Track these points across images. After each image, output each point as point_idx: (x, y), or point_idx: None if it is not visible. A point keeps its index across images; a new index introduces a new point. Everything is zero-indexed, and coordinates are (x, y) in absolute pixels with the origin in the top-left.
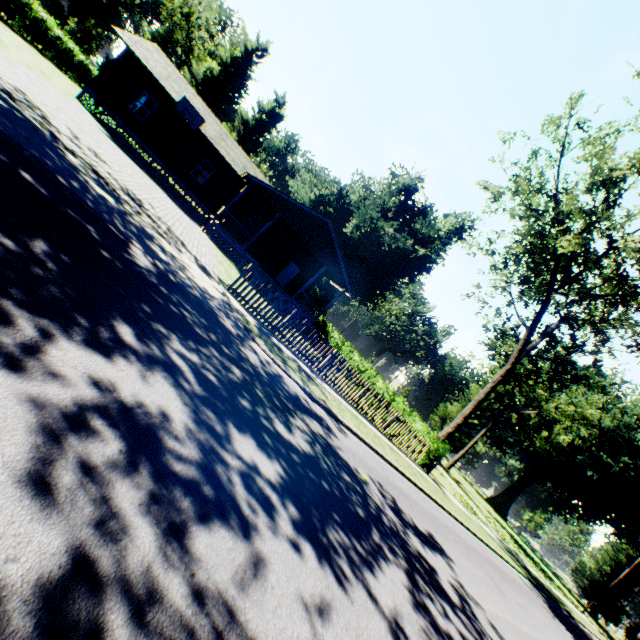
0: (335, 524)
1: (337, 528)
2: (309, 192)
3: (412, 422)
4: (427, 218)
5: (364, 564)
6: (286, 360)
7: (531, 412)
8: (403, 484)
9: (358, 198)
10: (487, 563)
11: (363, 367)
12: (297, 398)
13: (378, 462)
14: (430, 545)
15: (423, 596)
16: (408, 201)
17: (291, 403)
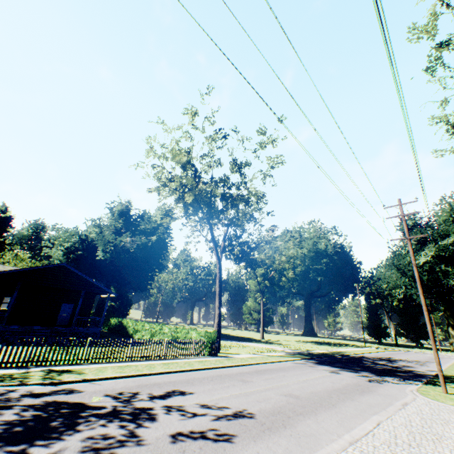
0: (10, 443)
1: (11, 444)
2: (58, 251)
3: (191, 335)
4: (145, 219)
5: (35, 447)
6: (29, 376)
7: (272, 273)
8: (165, 378)
9: (96, 234)
10: (248, 374)
11: (154, 329)
12: (27, 394)
13: (136, 380)
14: (162, 398)
15: (112, 429)
16: (130, 217)
17: (11, 401)
